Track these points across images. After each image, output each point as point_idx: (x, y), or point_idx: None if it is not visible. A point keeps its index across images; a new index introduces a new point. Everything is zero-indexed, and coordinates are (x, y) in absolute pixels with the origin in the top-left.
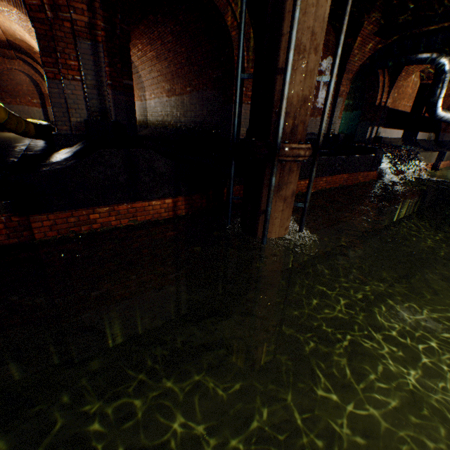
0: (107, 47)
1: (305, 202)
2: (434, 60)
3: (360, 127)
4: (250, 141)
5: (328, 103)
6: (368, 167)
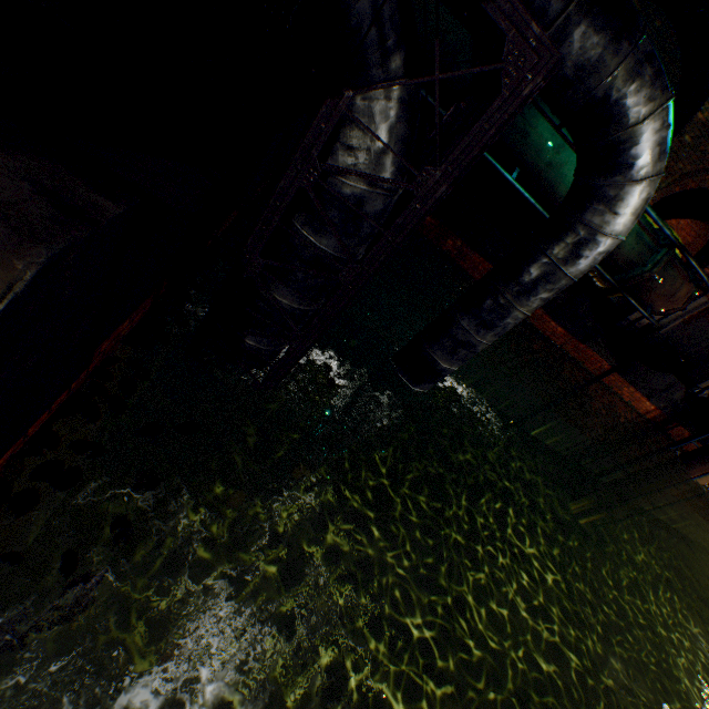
0: None
1: None
2: None
3: None
4: None
5: None
6: None
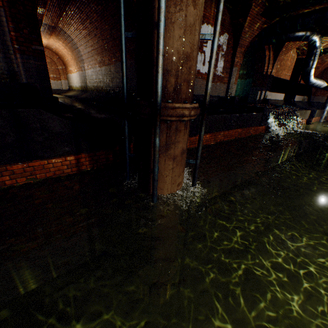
0: (11, 12)
1: (196, 159)
2: (308, 38)
3: (252, 91)
4: (135, 101)
5: (213, 61)
6: (258, 123)
